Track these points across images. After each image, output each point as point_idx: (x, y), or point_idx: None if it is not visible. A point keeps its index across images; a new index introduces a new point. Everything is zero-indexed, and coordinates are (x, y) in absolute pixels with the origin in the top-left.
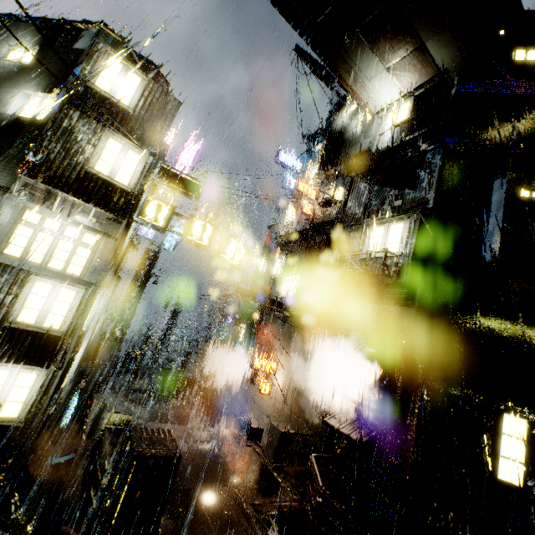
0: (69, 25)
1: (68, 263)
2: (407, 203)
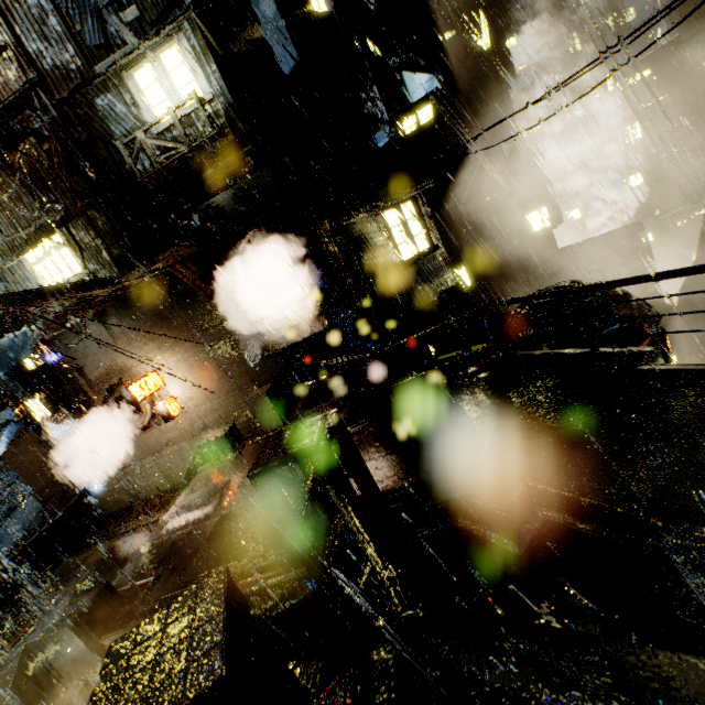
0: None
1: None
2: (150, 8)
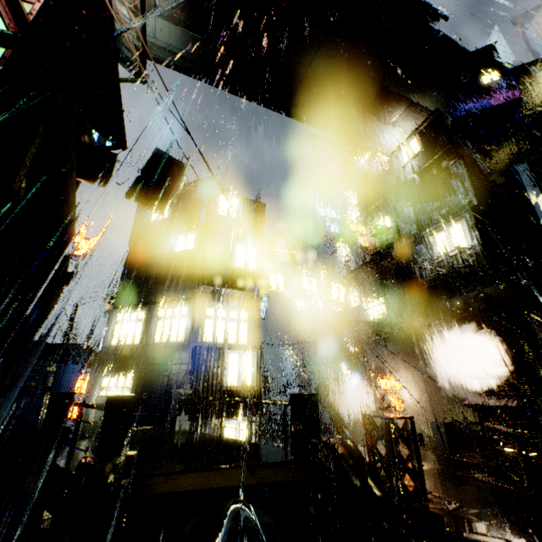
0: (185, 186)
1: (238, 337)
2: (453, 208)
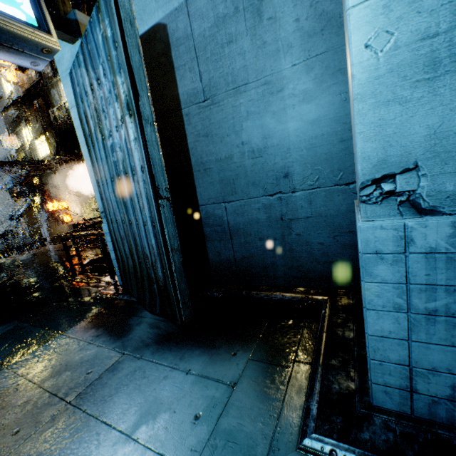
0: None
1: None
2: None
